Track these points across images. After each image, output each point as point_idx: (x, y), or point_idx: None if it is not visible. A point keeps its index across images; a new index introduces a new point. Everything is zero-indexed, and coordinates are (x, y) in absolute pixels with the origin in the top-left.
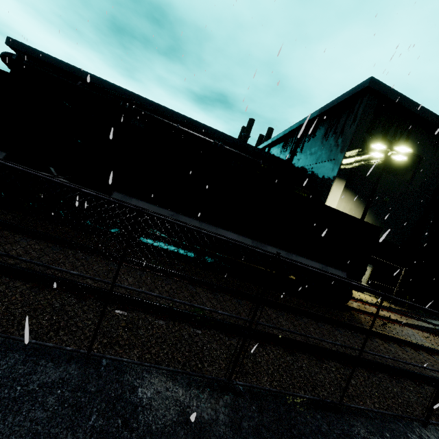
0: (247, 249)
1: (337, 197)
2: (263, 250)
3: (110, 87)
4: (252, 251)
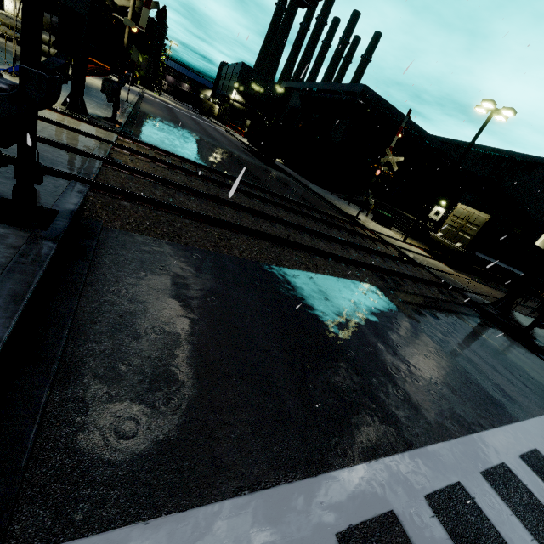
0: None
1: None
2: None
3: (417, 130)
4: None
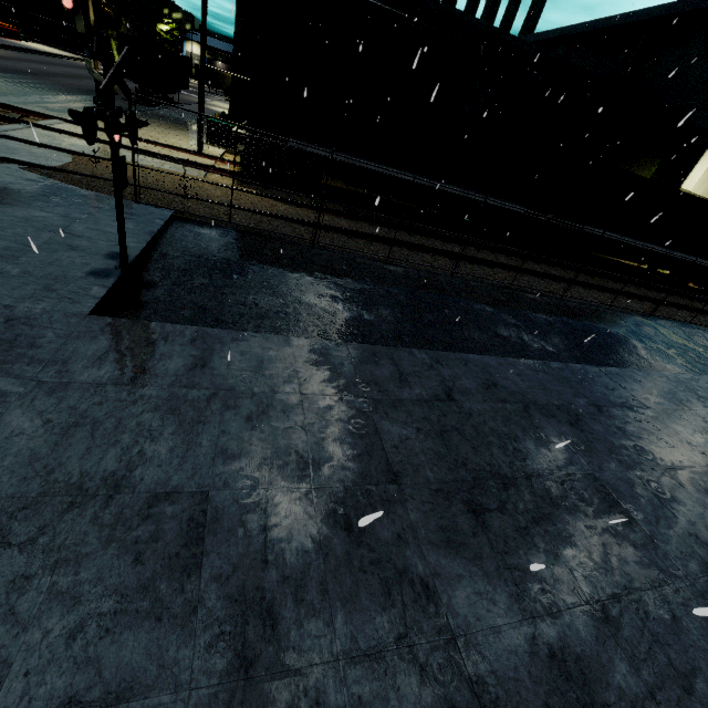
0: (659, 257)
1: (707, 165)
2: (673, 257)
3: None
4: (663, 258)
